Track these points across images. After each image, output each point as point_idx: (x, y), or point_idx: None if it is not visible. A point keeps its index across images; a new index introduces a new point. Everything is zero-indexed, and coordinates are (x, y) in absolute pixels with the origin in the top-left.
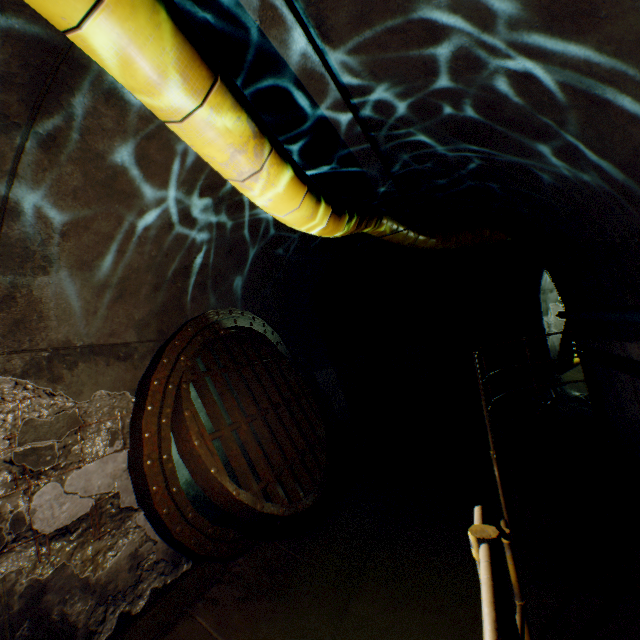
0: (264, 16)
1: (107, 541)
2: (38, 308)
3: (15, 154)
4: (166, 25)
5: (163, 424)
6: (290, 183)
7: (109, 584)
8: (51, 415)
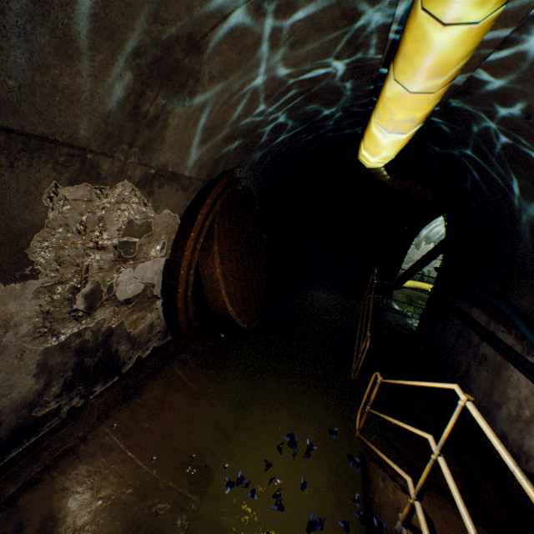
0: (494, 25)
1: (143, 313)
2: (164, 132)
3: (239, 2)
4: (477, 43)
5: (197, 249)
6: (404, 143)
7: (137, 338)
8: (141, 220)
